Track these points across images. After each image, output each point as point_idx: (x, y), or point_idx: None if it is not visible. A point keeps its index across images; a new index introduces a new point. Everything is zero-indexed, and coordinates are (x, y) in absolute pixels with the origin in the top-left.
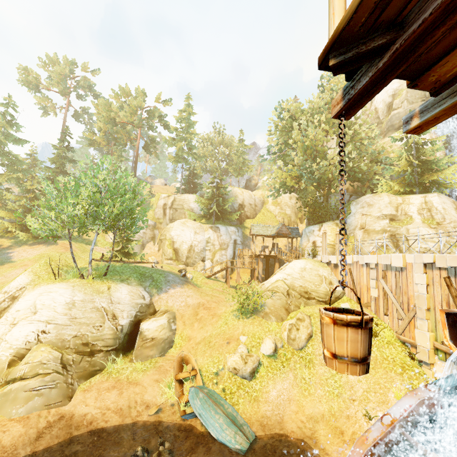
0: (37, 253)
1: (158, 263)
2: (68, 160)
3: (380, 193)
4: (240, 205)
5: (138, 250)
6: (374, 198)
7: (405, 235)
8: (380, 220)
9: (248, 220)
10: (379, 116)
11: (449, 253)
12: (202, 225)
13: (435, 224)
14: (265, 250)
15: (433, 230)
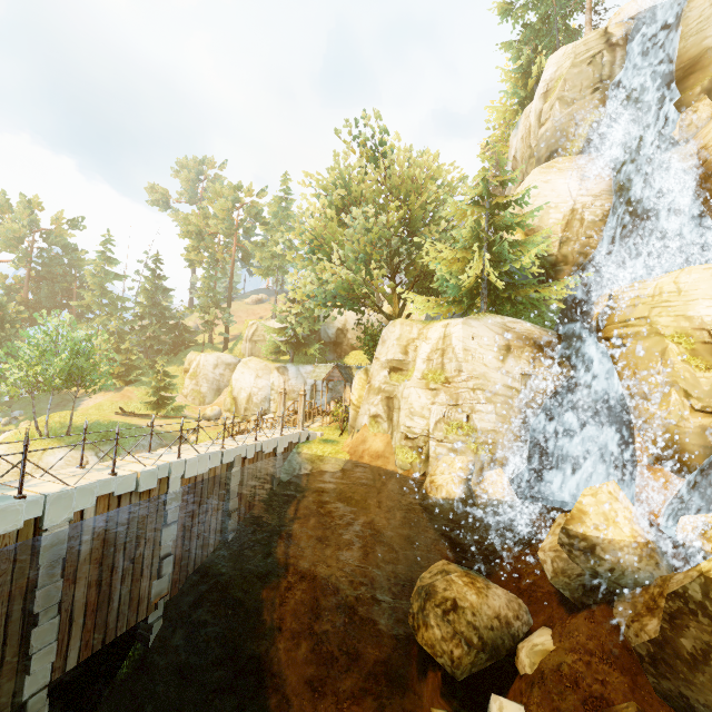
0: (97, 402)
1: (221, 415)
2: (159, 291)
3: (396, 320)
4: (339, 330)
5: (211, 396)
6: (389, 328)
7: (399, 401)
8: (382, 369)
9: (353, 352)
10: (530, 141)
11: (440, 442)
12: (269, 365)
13: (441, 382)
14: (331, 403)
15: (428, 395)
